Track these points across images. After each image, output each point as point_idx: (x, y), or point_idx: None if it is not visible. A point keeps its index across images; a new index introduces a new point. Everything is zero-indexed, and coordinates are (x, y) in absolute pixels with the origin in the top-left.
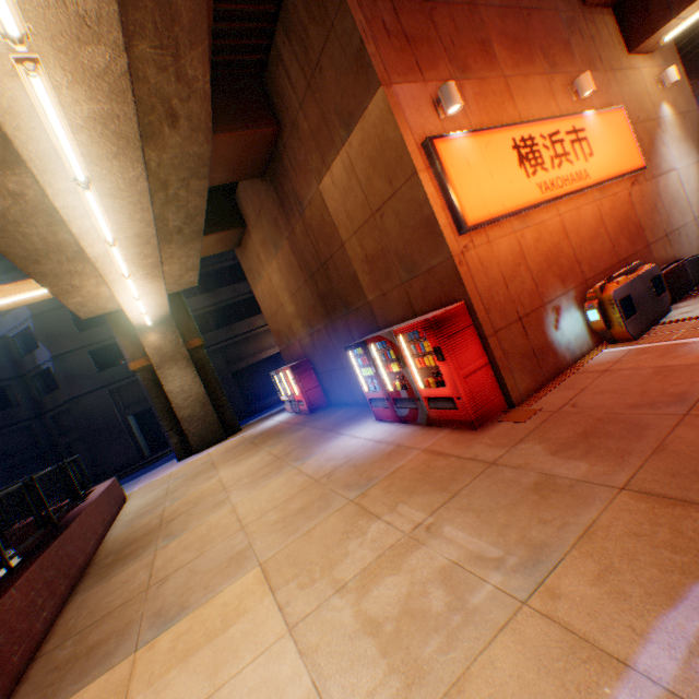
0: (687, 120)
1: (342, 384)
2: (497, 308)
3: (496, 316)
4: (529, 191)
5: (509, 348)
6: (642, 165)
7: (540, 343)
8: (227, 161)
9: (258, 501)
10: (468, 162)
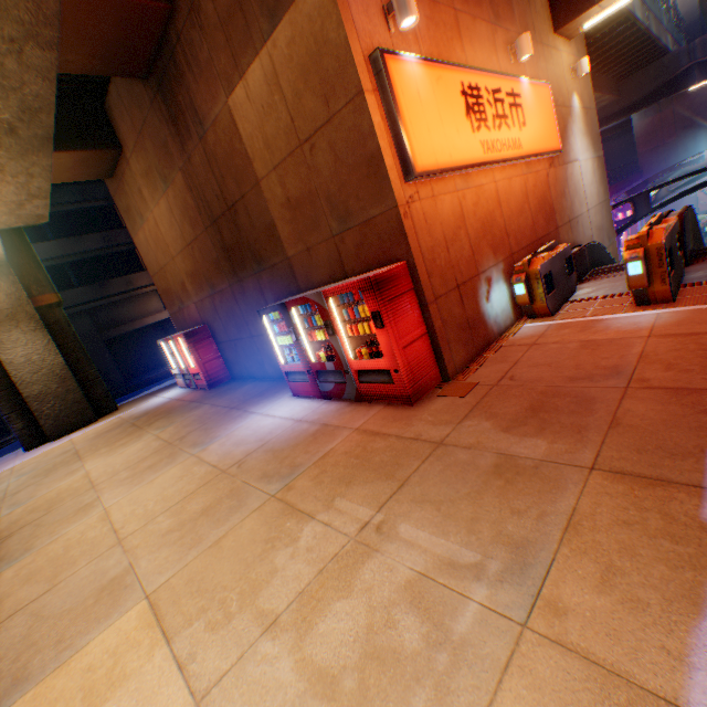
0: (588, 117)
1: (250, 356)
2: (439, 273)
3: (437, 281)
4: (473, 148)
5: (448, 318)
6: (559, 148)
7: (474, 314)
8: (90, 36)
9: (142, 503)
10: (419, 95)
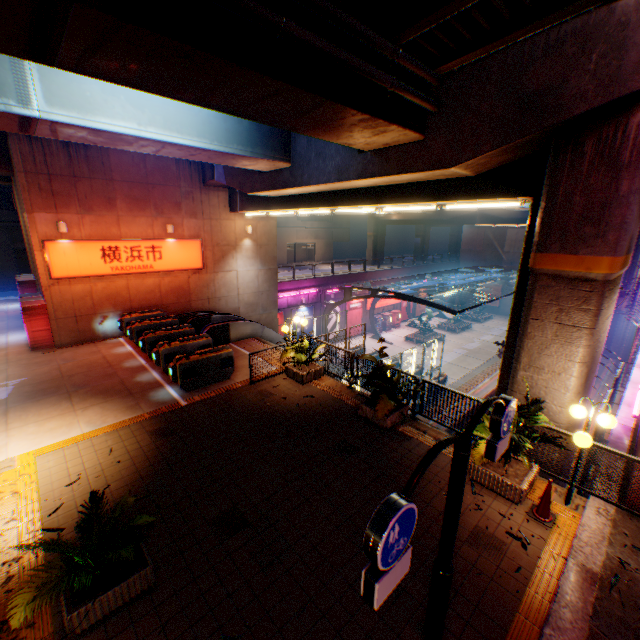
0: (265, 249)
1: None
2: (65, 310)
3: (62, 313)
4: (105, 269)
5: (65, 326)
6: (203, 267)
7: (87, 328)
8: None
9: None
10: (67, 253)
